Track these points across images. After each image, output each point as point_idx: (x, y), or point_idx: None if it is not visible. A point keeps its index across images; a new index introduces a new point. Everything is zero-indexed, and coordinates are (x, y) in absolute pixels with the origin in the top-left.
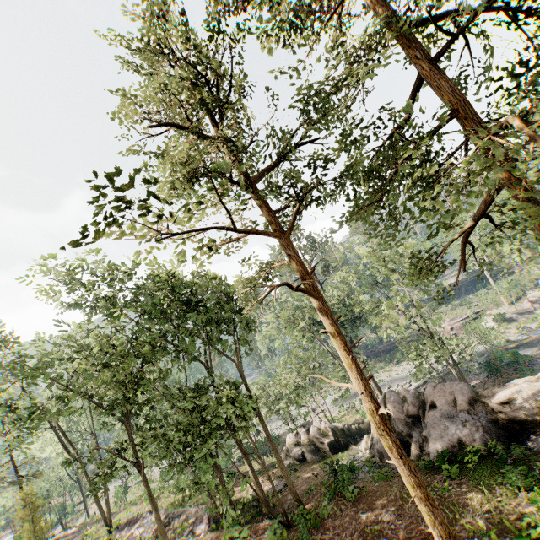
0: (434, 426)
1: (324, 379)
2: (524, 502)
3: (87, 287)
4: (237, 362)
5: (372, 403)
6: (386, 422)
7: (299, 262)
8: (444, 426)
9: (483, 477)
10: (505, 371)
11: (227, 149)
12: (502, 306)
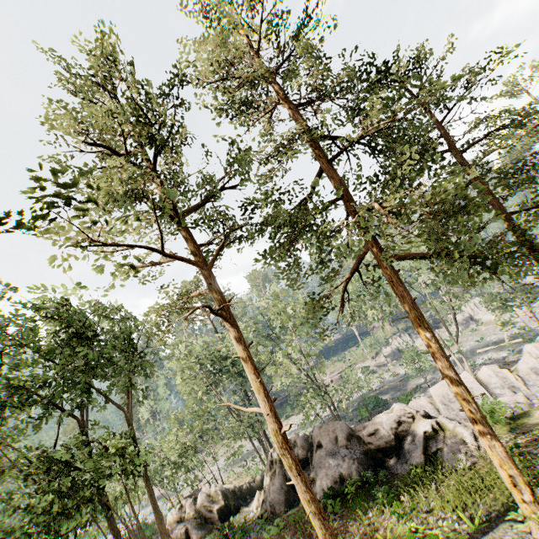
0: (321, 465)
1: (233, 405)
2: (388, 515)
3: None
4: (125, 412)
5: (277, 423)
6: (287, 440)
7: (220, 291)
8: (328, 464)
9: (359, 503)
10: (371, 415)
11: (161, 183)
12: (367, 360)
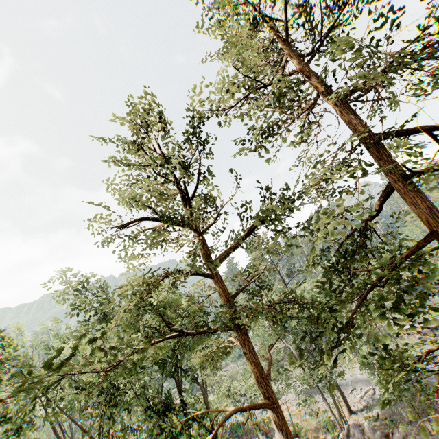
0: None
1: None
2: None
3: (80, 308)
4: (202, 386)
5: None
6: None
7: (254, 362)
8: None
9: None
10: None
11: (194, 230)
12: None
